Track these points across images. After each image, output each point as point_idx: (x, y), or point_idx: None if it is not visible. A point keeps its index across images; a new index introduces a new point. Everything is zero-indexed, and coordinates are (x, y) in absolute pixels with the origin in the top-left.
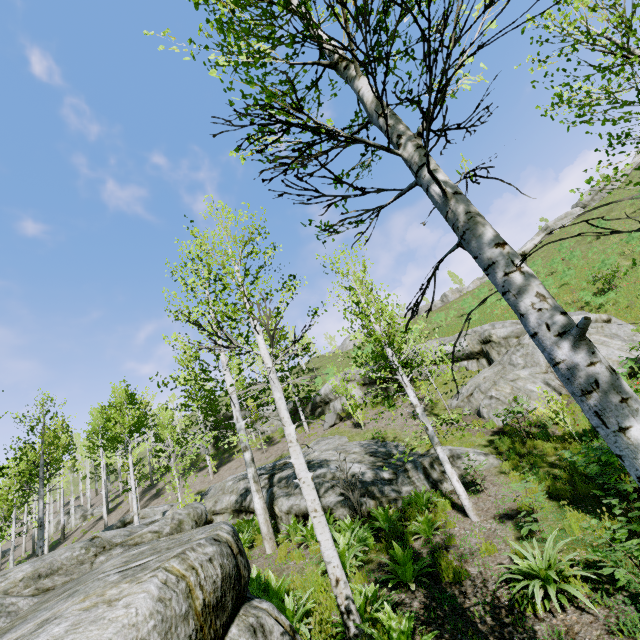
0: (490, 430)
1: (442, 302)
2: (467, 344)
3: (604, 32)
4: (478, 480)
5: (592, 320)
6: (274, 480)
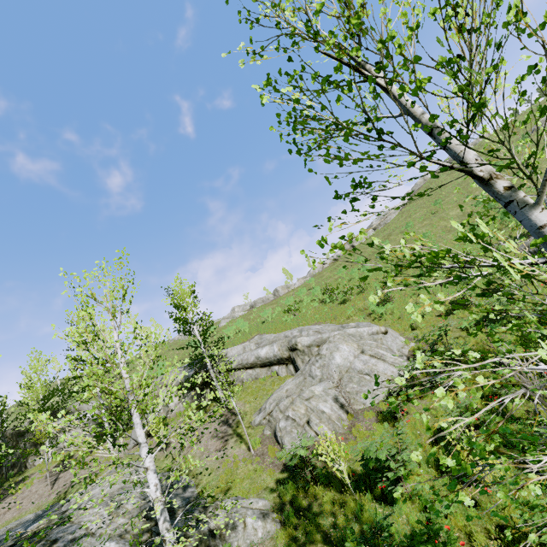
0: (282, 462)
1: (274, 296)
2: (278, 350)
3: (320, 10)
4: None
5: (374, 332)
6: None
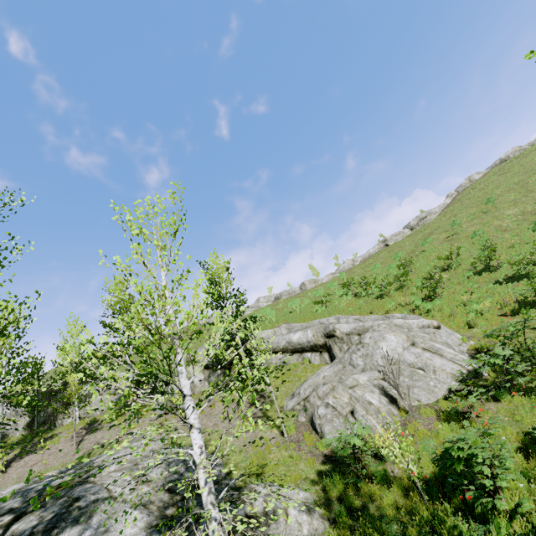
0: (322, 453)
1: (301, 289)
2: (312, 336)
3: None
4: None
5: (425, 325)
6: None
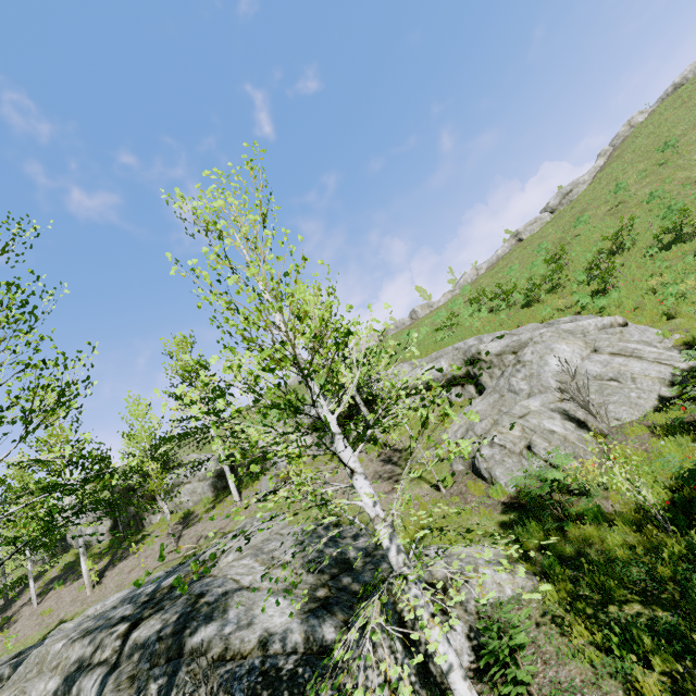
0: (499, 501)
1: (411, 319)
2: (448, 366)
3: None
4: (520, 673)
5: (607, 325)
6: (124, 648)
